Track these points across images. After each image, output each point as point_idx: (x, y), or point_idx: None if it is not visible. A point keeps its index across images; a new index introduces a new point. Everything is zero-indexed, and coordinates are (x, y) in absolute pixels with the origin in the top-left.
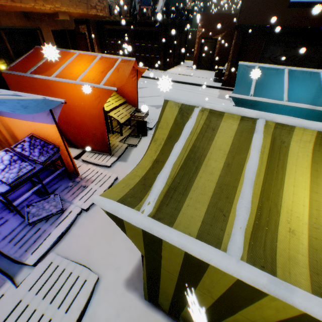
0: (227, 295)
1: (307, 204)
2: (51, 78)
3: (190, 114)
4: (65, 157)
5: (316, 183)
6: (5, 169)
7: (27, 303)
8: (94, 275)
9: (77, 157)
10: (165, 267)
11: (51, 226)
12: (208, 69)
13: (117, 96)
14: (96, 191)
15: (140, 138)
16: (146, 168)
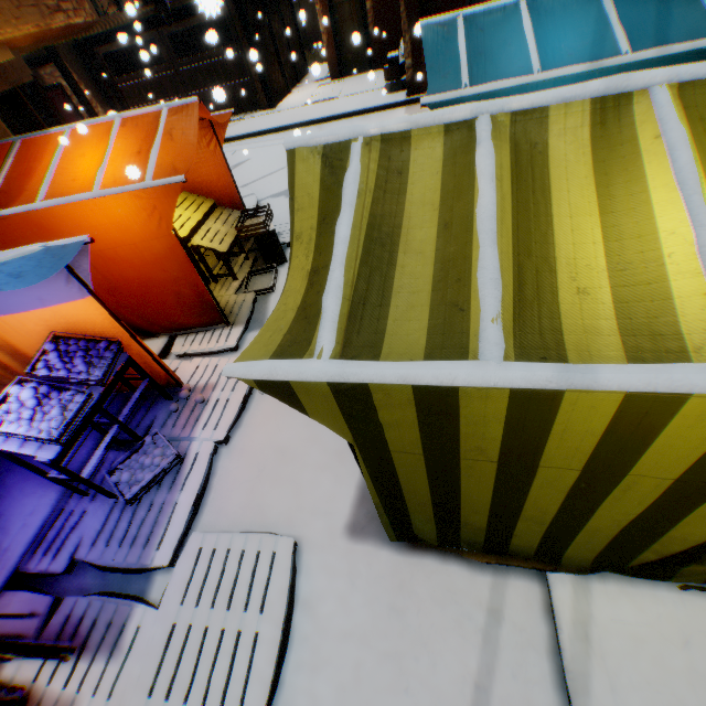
0: (509, 440)
1: (600, 237)
2: (37, 205)
3: (347, 160)
4: (140, 358)
5: (608, 196)
6: (35, 416)
7: (188, 623)
8: (286, 540)
9: (164, 353)
10: (396, 448)
11: (170, 492)
12: (367, 70)
13: (193, 198)
14: (230, 401)
15: (276, 271)
16: (301, 292)
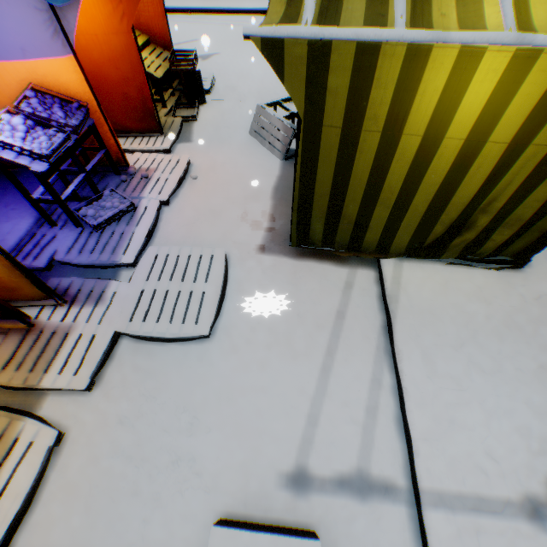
0: (394, 105)
1: None
2: None
3: None
4: (99, 131)
5: None
6: (26, 139)
7: (153, 288)
8: (220, 250)
9: None
10: (328, 121)
11: (128, 225)
12: None
13: None
14: (169, 179)
15: (197, 107)
16: (281, 13)
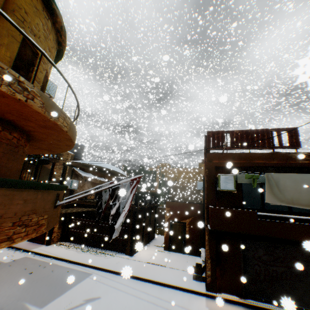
0: None
1: None
2: None
3: None
4: None
5: None
6: None
7: None
8: None
9: None
10: None
11: None
12: (182, 251)
13: None
14: None
15: None
16: None
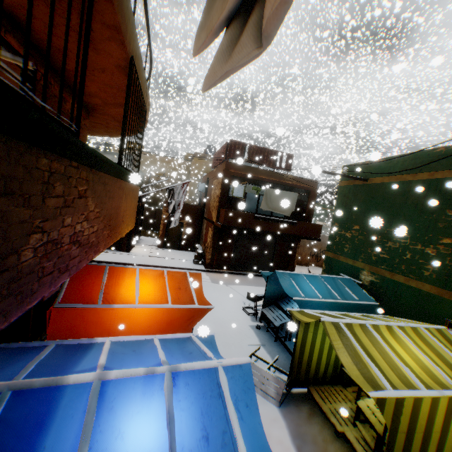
0: (427, 418)
1: (410, 359)
2: (138, 305)
3: (342, 328)
4: None
5: (404, 349)
6: None
7: None
8: None
9: None
10: (399, 428)
11: None
12: (176, 248)
13: None
14: None
15: None
16: (355, 368)
